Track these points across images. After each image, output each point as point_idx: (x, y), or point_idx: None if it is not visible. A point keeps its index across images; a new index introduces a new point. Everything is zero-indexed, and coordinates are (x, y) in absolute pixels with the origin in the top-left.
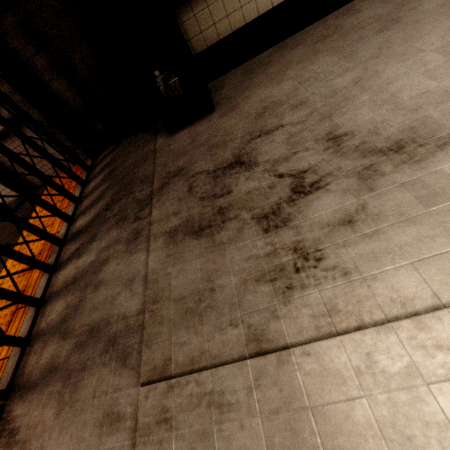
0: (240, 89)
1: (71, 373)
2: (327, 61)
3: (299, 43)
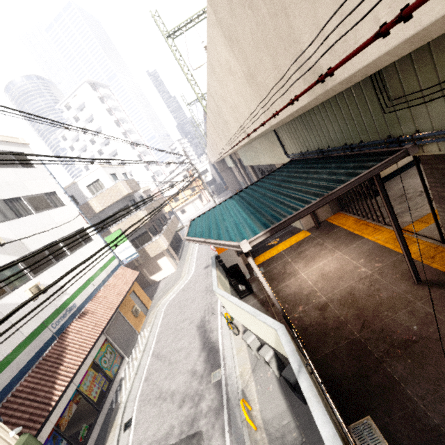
0: (387, 189)
1: (398, 217)
2: (409, 180)
3: (397, 179)
